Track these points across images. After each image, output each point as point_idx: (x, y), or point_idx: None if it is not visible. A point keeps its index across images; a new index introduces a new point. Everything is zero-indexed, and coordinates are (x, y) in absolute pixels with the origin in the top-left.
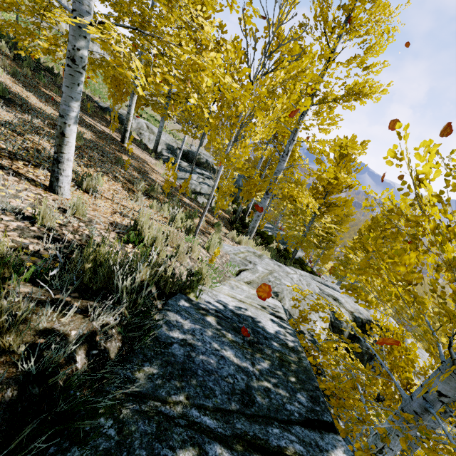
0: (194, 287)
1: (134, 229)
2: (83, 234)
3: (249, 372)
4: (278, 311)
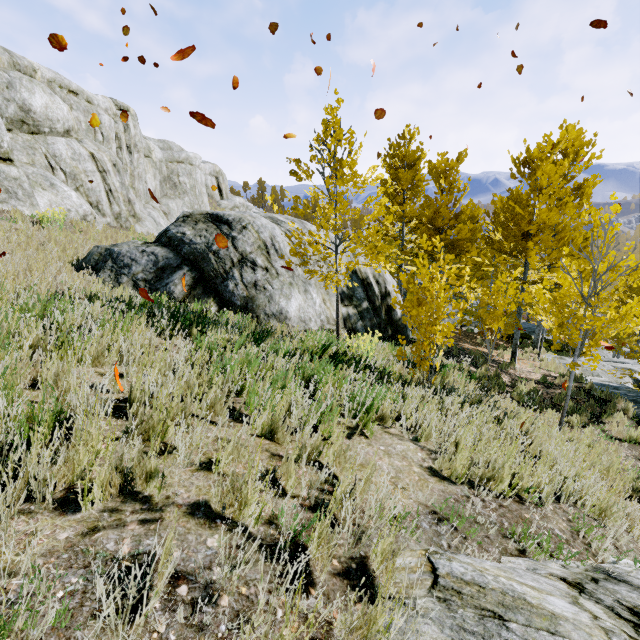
0: (582, 378)
1: (540, 366)
2: (542, 372)
3: (622, 392)
4: (609, 381)
